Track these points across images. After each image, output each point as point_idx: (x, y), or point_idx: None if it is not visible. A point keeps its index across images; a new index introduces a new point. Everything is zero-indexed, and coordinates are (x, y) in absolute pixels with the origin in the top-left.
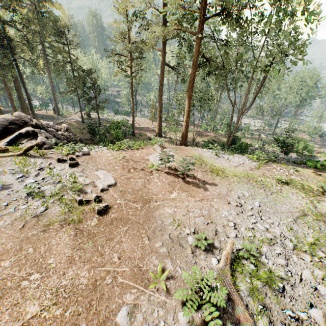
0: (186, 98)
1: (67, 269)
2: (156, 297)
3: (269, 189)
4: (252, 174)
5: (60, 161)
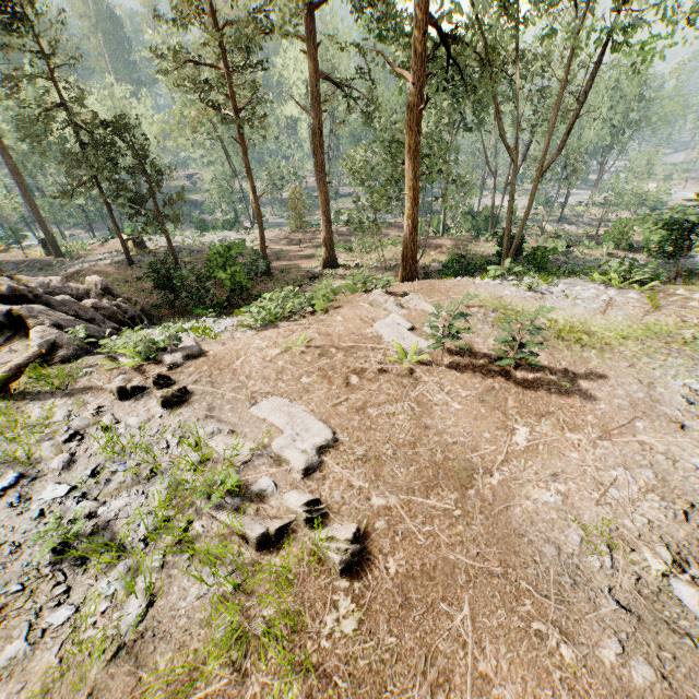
0: (406, 155)
1: None
2: None
3: None
4: (660, 326)
5: (128, 395)
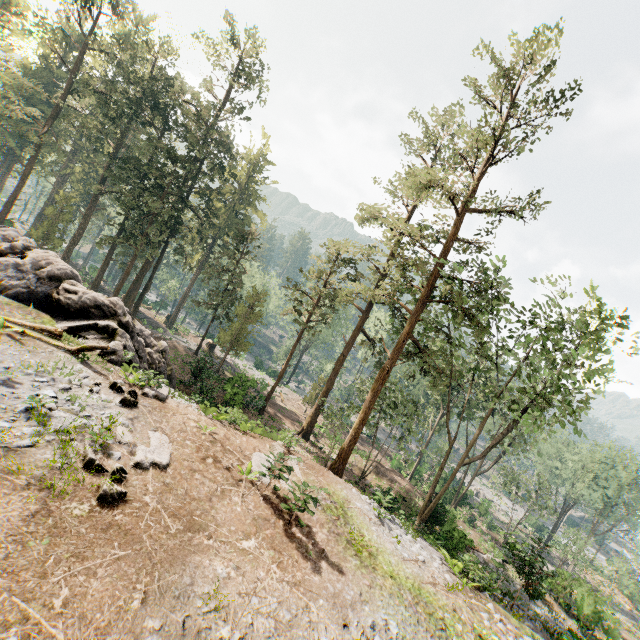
0: (370, 391)
1: None
2: None
3: None
4: (430, 595)
5: (115, 388)
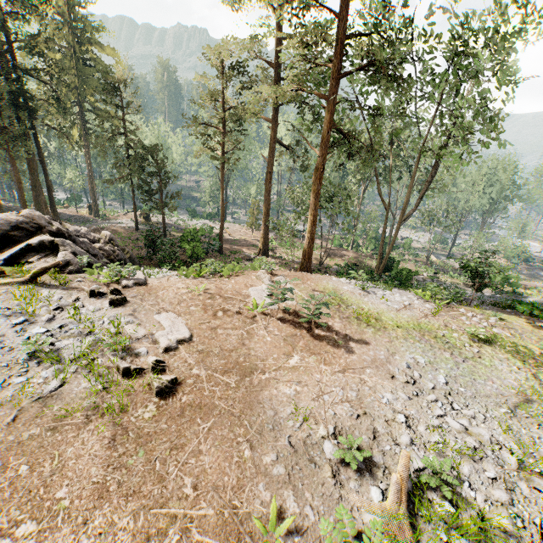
0: (311, 195)
1: (92, 512)
2: None
3: (459, 352)
4: (428, 325)
5: (95, 295)
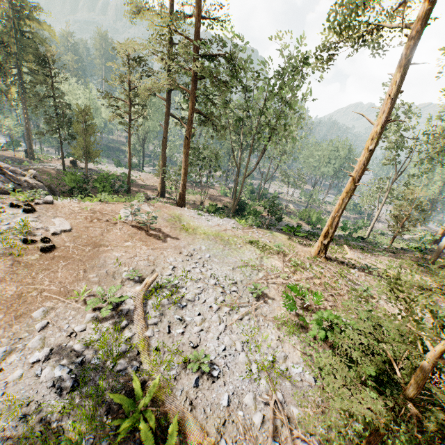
0: (183, 155)
1: None
2: (73, 305)
3: (229, 246)
4: (223, 234)
5: (14, 206)
